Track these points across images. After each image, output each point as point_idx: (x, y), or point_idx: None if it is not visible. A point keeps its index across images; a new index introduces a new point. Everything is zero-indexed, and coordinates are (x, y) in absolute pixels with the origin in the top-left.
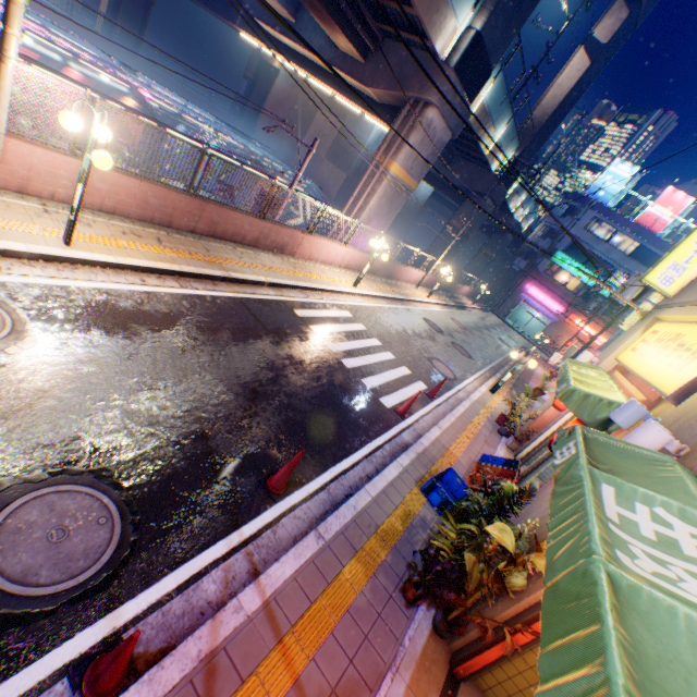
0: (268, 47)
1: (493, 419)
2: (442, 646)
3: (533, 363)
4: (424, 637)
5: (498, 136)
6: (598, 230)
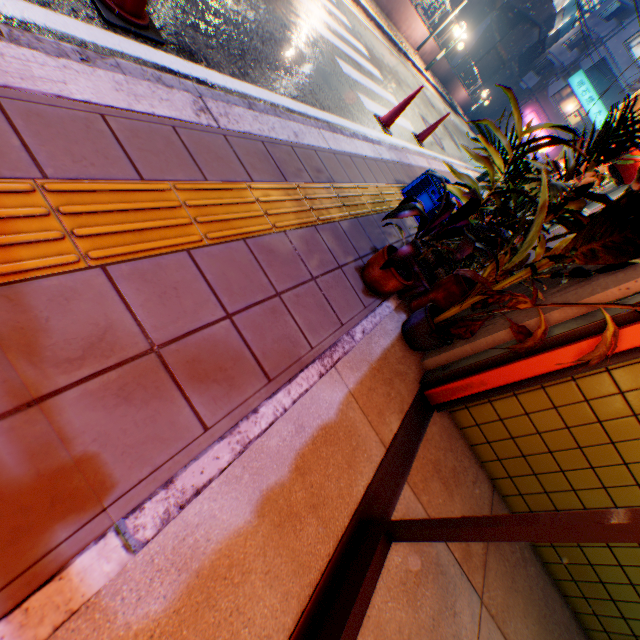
0: None
1: None
2: (412, 361)
3: None
4: (386, 341)
5: None
6: (639, 49)
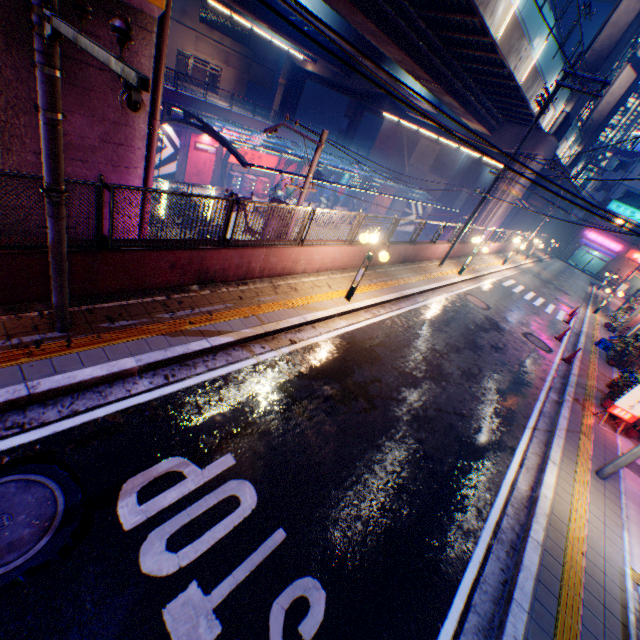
0: (408, 123)
1: (601, 326)
2: None
3: (620, 294)
4: (616, 371)
5: (567, 144)
6: None
